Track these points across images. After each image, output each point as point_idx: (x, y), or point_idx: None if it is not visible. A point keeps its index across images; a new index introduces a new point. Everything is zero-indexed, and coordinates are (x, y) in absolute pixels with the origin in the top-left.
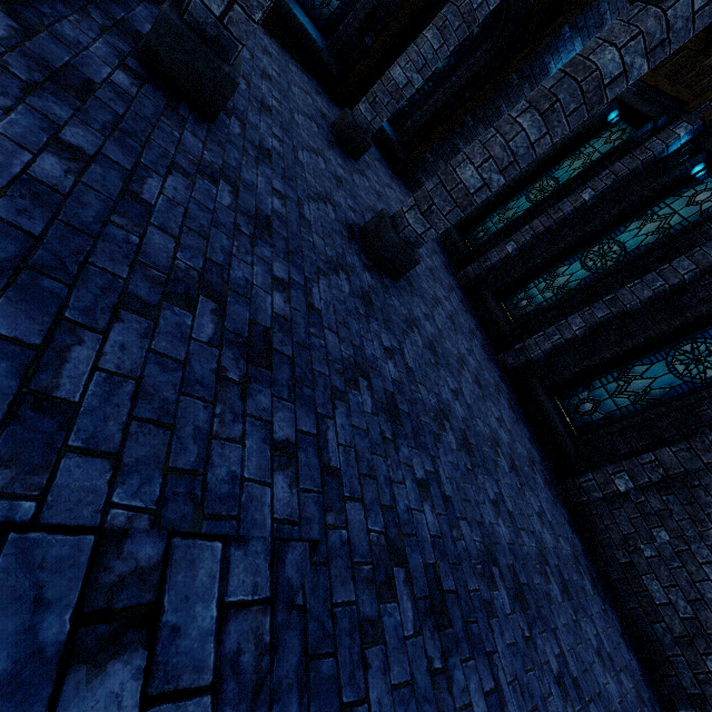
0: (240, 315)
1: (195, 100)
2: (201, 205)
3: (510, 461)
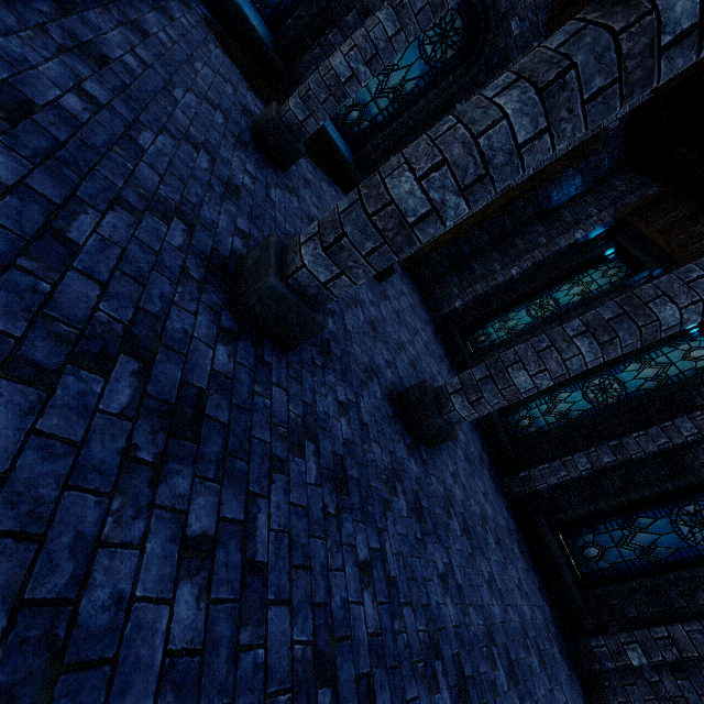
0: (348, 680)
1: (279, 338)
2: (298, 507)
3: (537, 650)
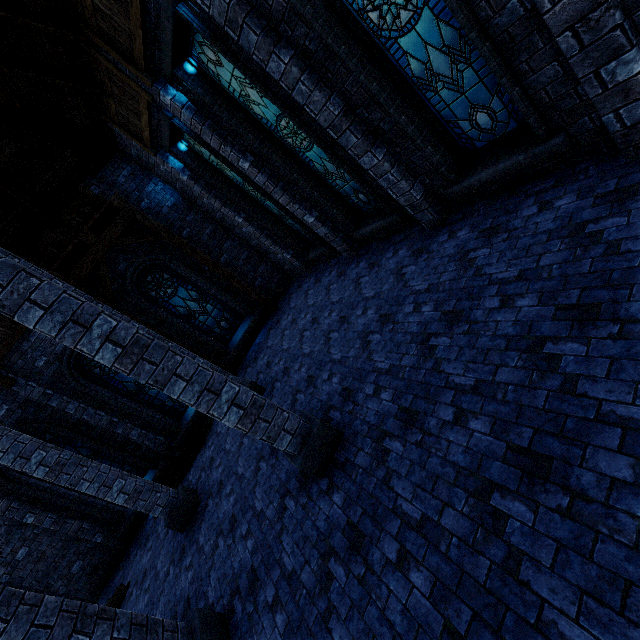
0: None
1: None
2: None
3: (568, 322)
